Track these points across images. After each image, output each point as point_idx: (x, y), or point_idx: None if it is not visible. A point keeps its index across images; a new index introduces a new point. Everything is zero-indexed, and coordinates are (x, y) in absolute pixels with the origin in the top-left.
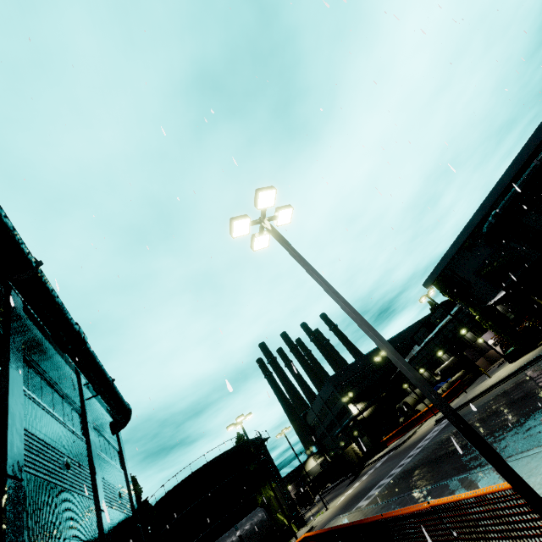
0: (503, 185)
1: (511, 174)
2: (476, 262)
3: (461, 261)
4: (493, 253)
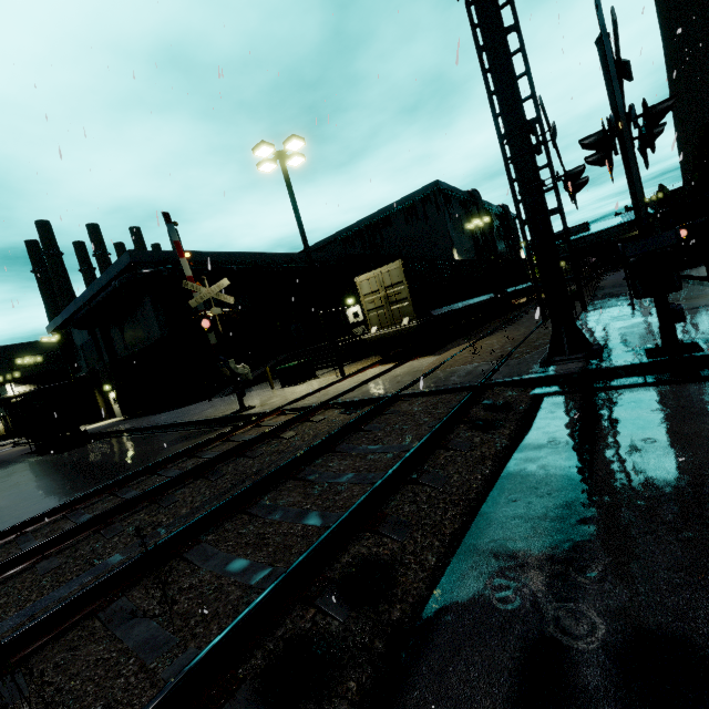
0: (86, 298)
1: (89, 294)
2: (82, 339)
3: (76, 329)
4: (91, 341)
